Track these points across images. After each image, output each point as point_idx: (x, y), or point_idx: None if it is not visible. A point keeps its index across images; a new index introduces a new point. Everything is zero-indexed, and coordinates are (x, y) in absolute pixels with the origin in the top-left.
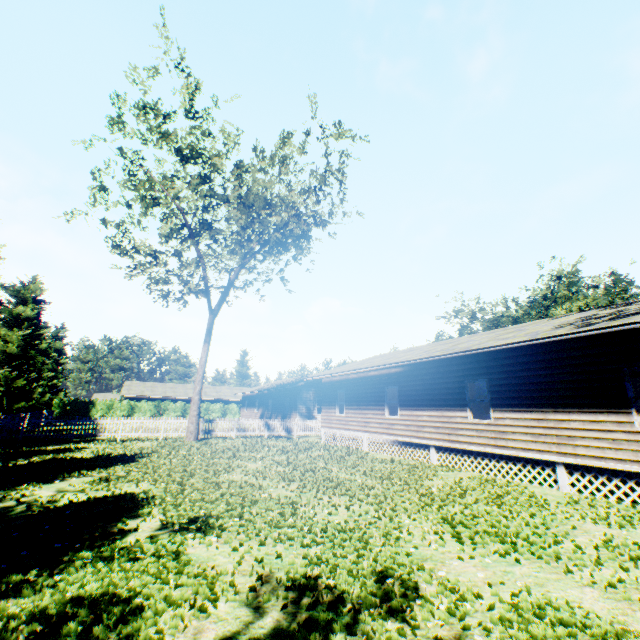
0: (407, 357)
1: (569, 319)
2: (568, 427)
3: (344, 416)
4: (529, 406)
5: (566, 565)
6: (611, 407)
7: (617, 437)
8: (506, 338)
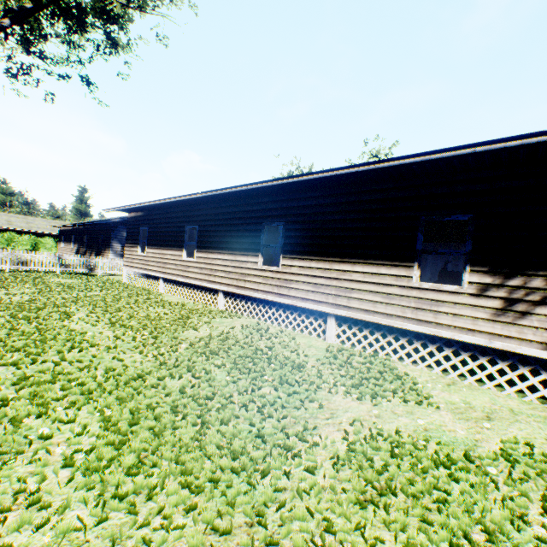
0: None
1: None
2: (349, 279)
3: (145, 256)
4: (318, 254)
5: None
6: (396, 260)
7: (392, 292)
8: None
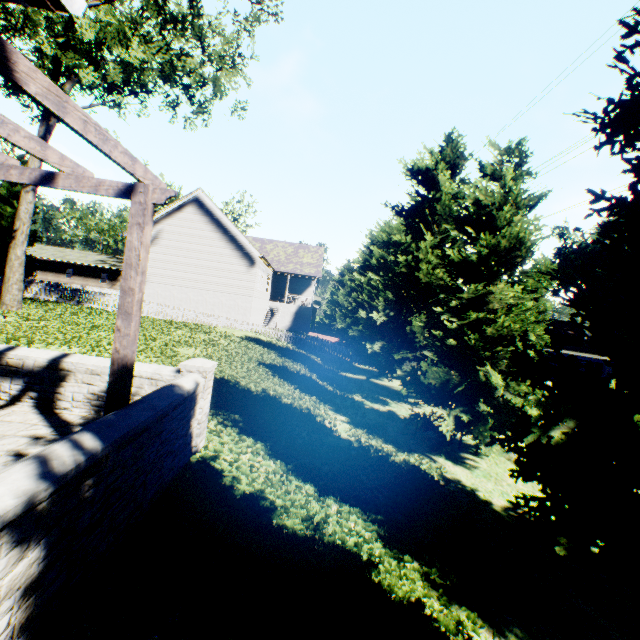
0: (47, 256)
1: (100, 258)
2: (90, 282)
3: None
4: (83, 277)
5: None
6: (98, 279)
7: (97, 284)
8: (82, 260)
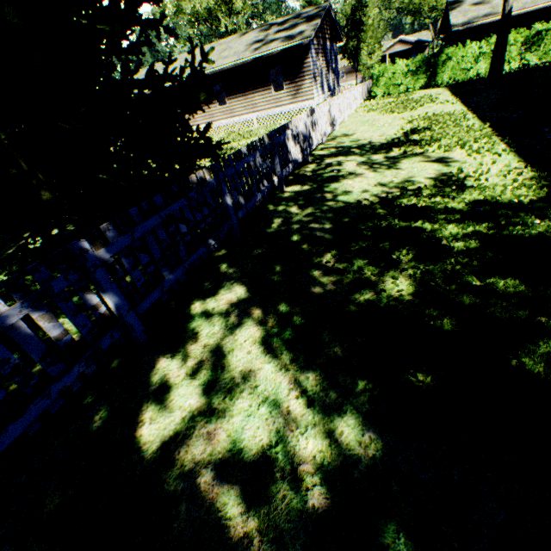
0: None
1: (250, 40)
2: (255, 100)
3: None
4: (241, 94)
5: (259, 136)
6: (266, 88)
7: (269, 100)
8: (227, 58)
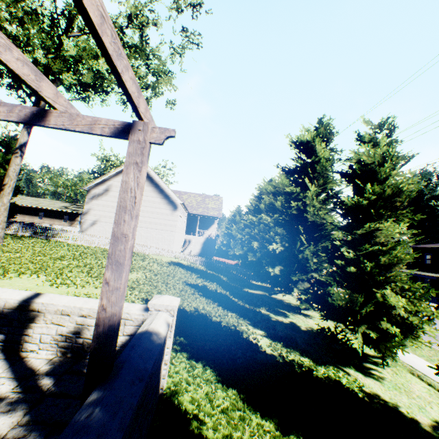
0: (26, 203)
1: (64, 205)
2: (55, 221)
3: None
4: (51, 218)
5: None
6: (61, 219)
7: (61, 223)
8: (51, 206)
